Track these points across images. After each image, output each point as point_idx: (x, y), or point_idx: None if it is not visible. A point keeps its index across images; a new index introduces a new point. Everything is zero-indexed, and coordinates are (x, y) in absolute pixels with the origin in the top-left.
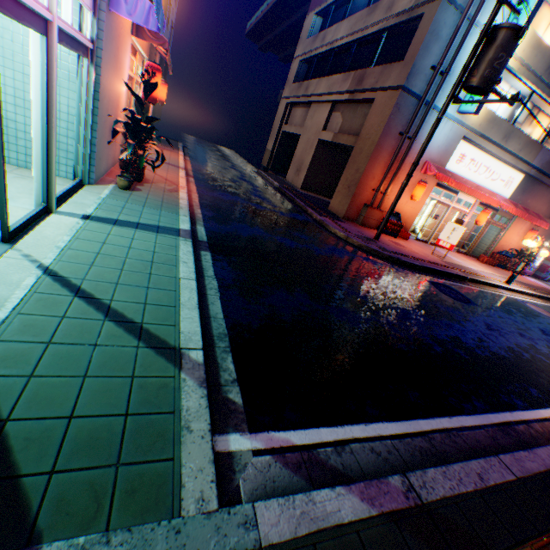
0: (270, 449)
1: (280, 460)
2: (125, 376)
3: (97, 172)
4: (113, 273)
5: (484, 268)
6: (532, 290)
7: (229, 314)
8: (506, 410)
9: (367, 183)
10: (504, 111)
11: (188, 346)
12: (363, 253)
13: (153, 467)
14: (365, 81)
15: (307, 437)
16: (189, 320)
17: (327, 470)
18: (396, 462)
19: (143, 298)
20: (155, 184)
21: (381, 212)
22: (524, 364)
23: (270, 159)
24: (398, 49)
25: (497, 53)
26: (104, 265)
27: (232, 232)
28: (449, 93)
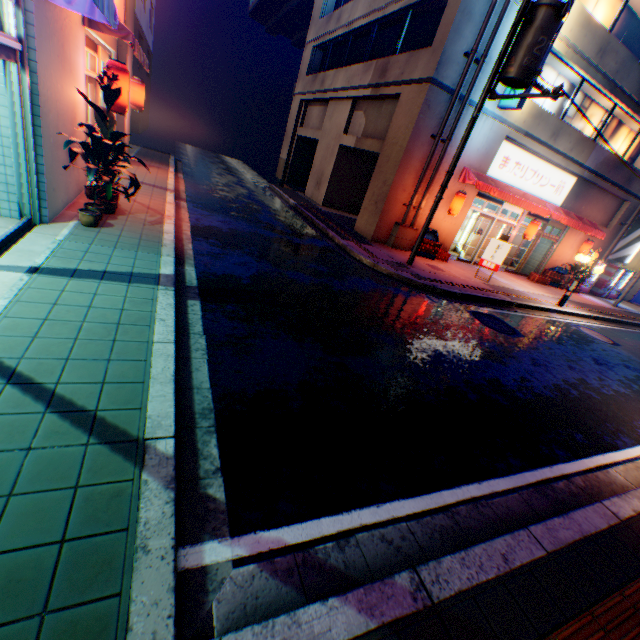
0: (256, 556)
1: (267, 568)
2: (66, 488)
3: (51, 207)
4: (63, 345)
5: (534, 289)
6: (587, 310)
7: (217, 382)
8: (546, 465)
9: (397, 197)
10: (551, 103)
11: (156, 435)
12: (394, 283)
13: (92, 609)
14: (389, 72)
15: (304, 533)
16: (160, 399)
17: (326, 573)
18: (411, 550)
19: (101, 376)
20: (132, 215)
21: (416, 231)
22: (571, 405)
23: (285, 170)
24: (426, 31)
25: (536, 37)
26: (52, 336)
27: (231, 271)
28: (485, 86)
